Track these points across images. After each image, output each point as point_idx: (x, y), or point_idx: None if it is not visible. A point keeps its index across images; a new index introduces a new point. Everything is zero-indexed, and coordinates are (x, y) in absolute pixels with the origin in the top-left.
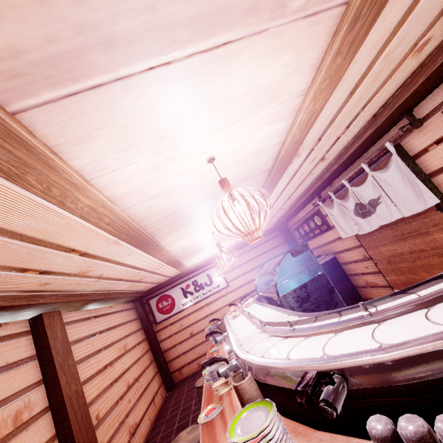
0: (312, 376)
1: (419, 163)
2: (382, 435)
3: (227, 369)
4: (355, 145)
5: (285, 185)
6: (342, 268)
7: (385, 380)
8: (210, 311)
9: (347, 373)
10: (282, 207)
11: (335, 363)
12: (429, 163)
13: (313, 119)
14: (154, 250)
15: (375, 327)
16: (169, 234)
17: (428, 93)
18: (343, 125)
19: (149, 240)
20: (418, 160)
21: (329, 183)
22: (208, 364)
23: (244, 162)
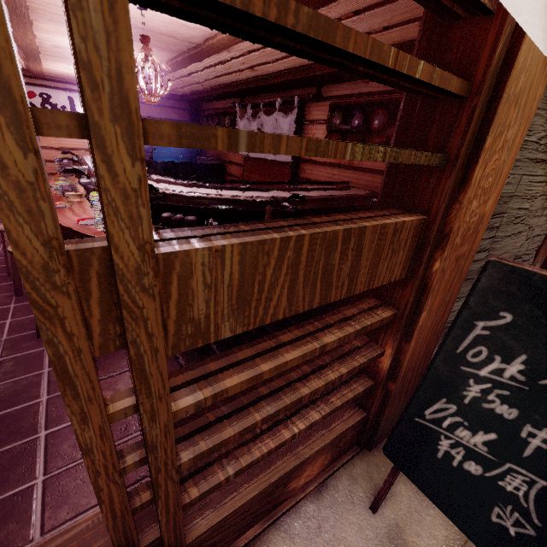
0: (150, 186)
1: (307, 130)
2: (169, 218)
3: (88, 183)
4: (283, 80)
5: (213, 66)
6: (226, 178)
7: (182, 204)
8: (61, 145)
9: (168, 197)
10: (204, 84)
11: (165, 192)
12: (310, 134)
13: (243, 42)
14: (21, 25)
15: (195, 190)
16: (53, 23)
17: (337, 84)
18: (275, 58)
19: (26, 15)
20: (308, 128)
21: (256, 95)
22: (72, 172)
23: (176, 26)
